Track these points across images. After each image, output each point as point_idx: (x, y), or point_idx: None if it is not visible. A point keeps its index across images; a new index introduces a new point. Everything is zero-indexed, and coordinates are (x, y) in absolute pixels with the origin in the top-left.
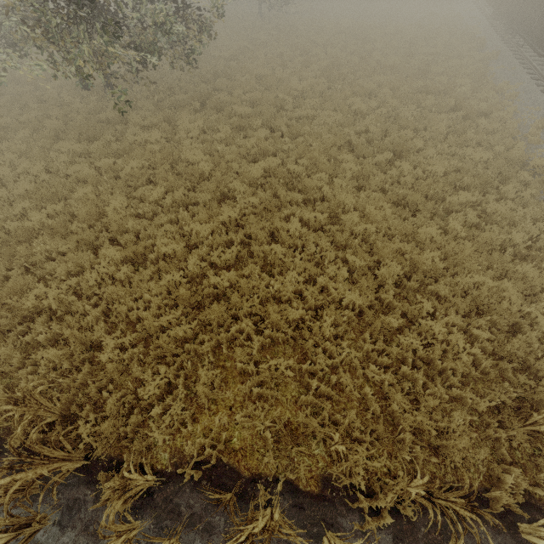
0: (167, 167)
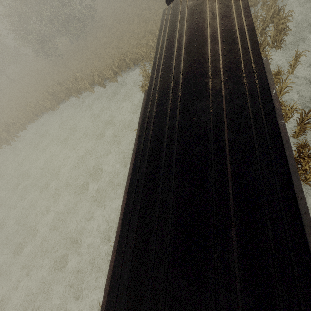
0: (99, 45)
